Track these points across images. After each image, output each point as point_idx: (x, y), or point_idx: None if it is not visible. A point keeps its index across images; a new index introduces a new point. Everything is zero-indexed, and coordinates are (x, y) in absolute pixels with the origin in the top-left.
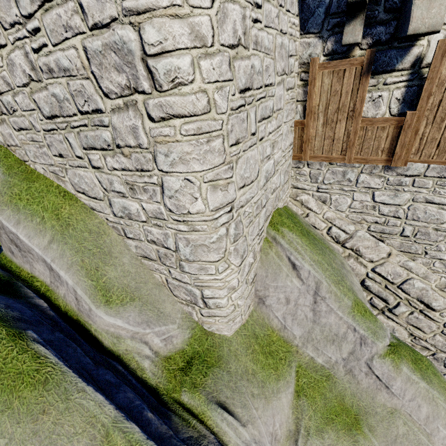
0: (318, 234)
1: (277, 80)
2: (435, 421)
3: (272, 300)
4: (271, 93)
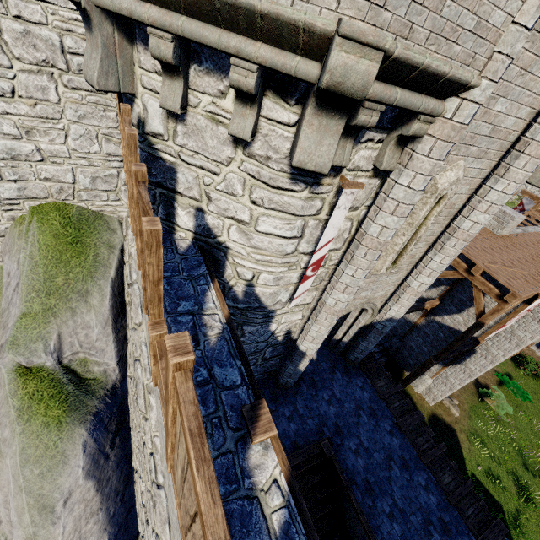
0: (108, 259)
1: (23, 66)
2: (8, 448)
3: (5, 267)
4: (0, 73)
